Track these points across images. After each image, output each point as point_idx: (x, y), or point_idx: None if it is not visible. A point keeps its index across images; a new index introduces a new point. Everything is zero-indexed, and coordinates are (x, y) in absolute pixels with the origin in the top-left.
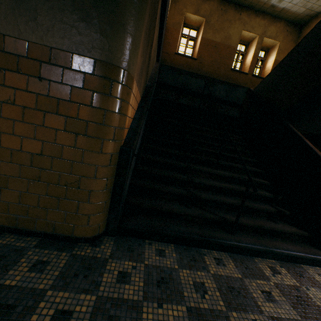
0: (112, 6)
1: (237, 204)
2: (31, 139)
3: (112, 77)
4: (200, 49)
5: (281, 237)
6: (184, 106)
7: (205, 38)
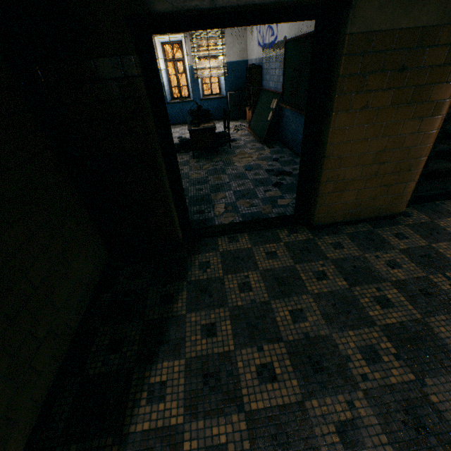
0: None
1: None
2: (377, 138)
3: None
4: None
5: None
6: None
7: None
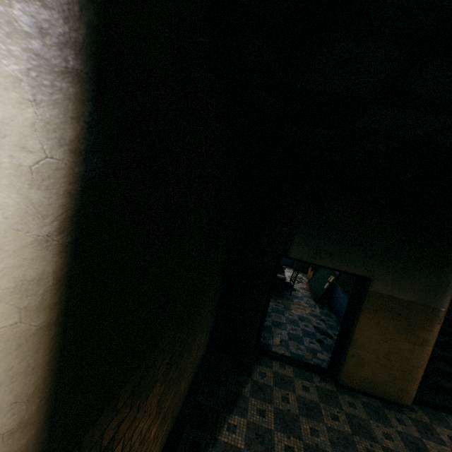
0: (446, 283)
1: None
2: (385, 343)
3: (440, 315)
4: None
5: None
6: None
7: None
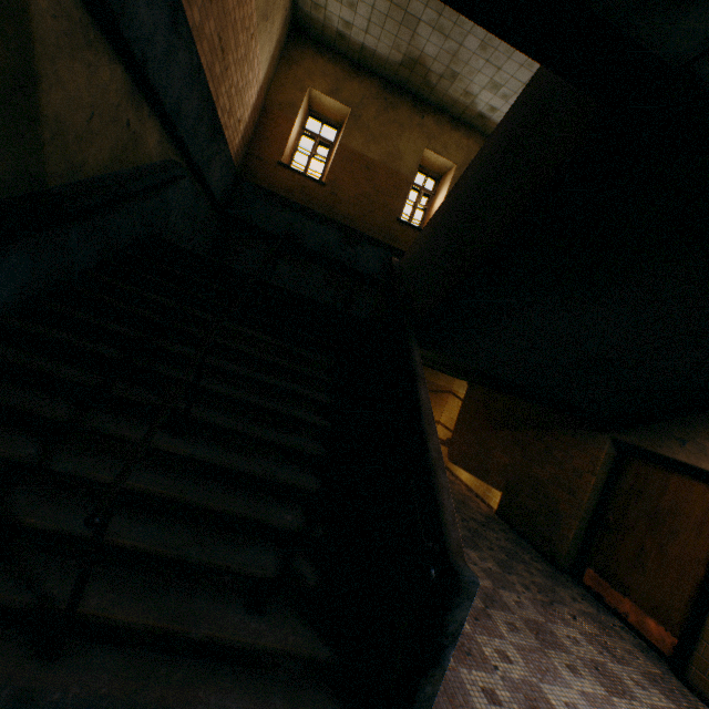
0: None
1: (152, 549)
2: None
3: None
4: (336, 166)
5: (251, 666)
6: (230, 270)
7: (348, 146)
